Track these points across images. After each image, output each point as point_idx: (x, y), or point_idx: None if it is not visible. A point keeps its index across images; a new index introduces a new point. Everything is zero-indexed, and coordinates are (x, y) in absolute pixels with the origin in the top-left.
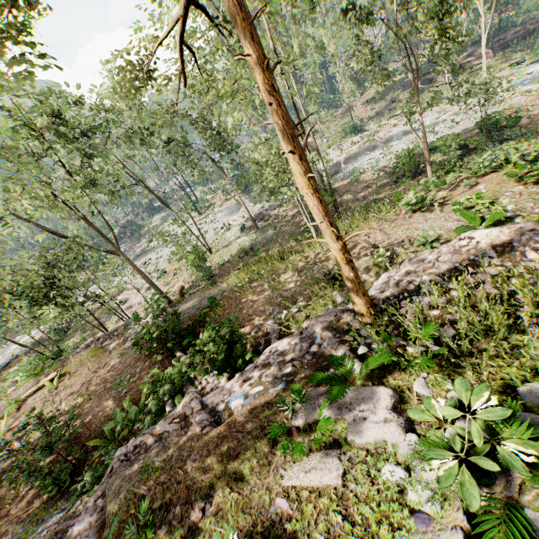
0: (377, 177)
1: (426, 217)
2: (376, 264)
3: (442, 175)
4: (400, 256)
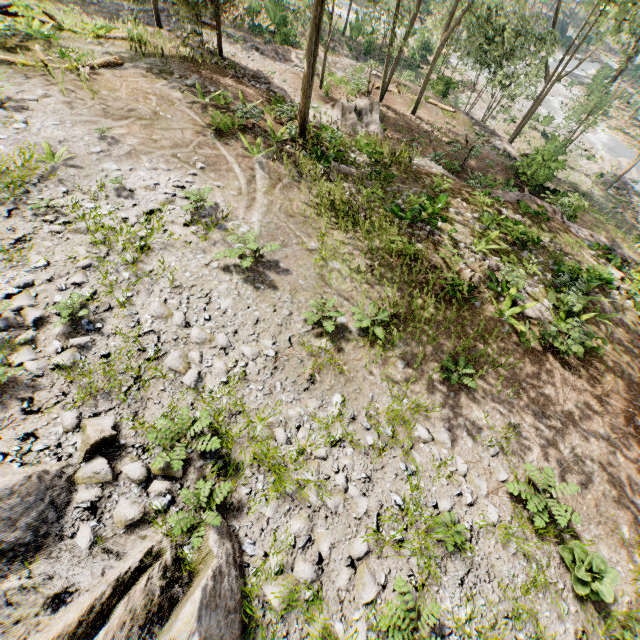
0: None
1: None
2: None
3: None
4: None
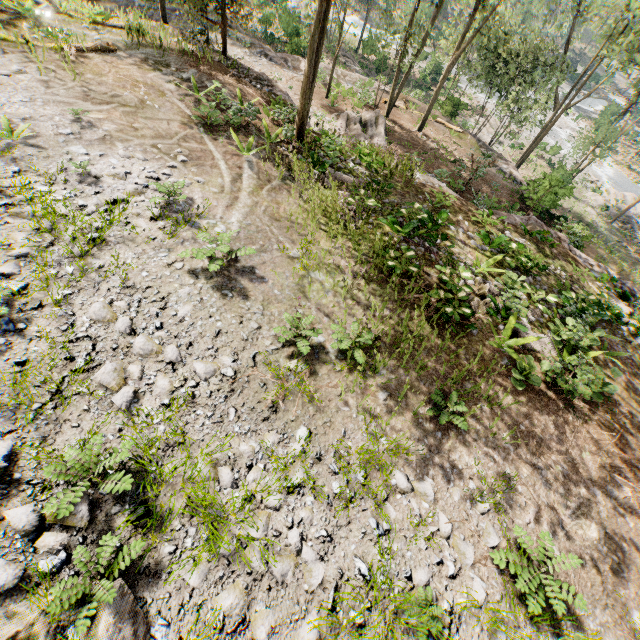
0: None
1: None
2: None
3: None
4: None
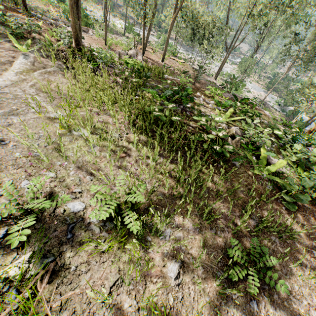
0: None
1: None
2: None
3: None
4: None
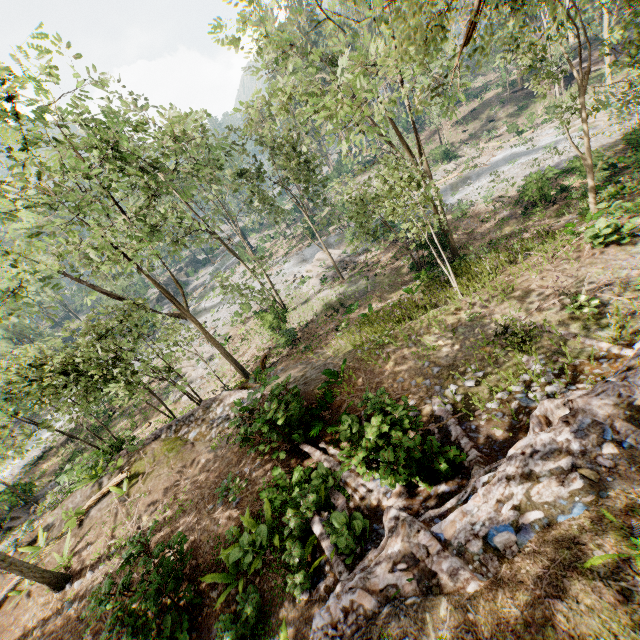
0: (495, 209)
1: (629, 252)
2: (575, 317)
3: (601, 201)
4: (611, 305)
